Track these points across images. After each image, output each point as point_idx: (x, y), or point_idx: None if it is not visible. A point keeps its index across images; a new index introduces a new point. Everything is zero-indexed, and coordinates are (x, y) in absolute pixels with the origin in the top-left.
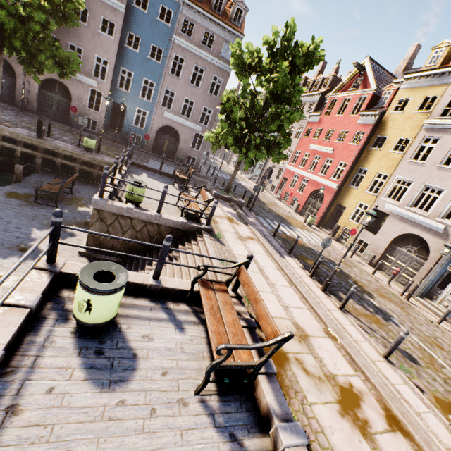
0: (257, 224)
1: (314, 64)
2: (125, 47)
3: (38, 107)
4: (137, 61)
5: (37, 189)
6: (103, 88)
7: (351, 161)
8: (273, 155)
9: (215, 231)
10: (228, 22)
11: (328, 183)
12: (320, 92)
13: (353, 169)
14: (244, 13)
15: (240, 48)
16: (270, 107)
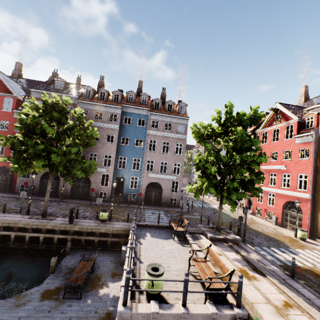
0: (263, 261)
1: (258, 121)
2: (121, 145)
3: (71, 194)
4: (128, 150)
5: (66, 284)
6: (109, 171)
7: (310, 172)
8: (249, 190)
9: (248, 309)
10: (177, 114)
11: (297, 194)
12: (249, 131)
13: (316, 178)
14: (185, 107)
15: (196, 127)
16: (233, 156)
